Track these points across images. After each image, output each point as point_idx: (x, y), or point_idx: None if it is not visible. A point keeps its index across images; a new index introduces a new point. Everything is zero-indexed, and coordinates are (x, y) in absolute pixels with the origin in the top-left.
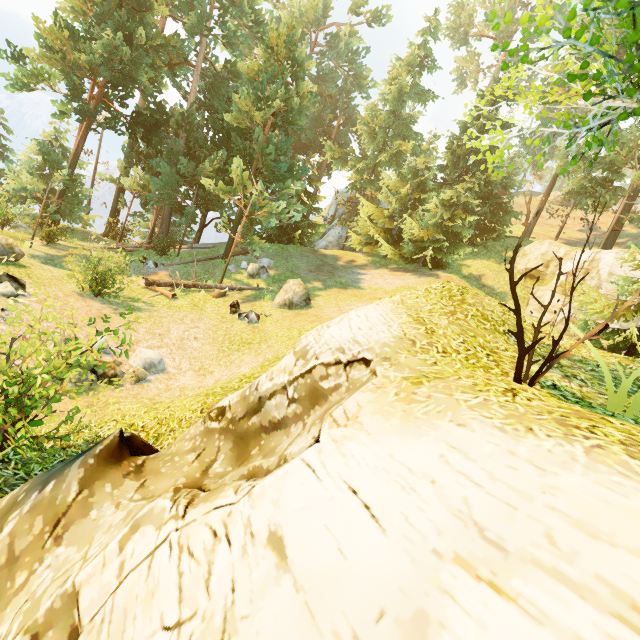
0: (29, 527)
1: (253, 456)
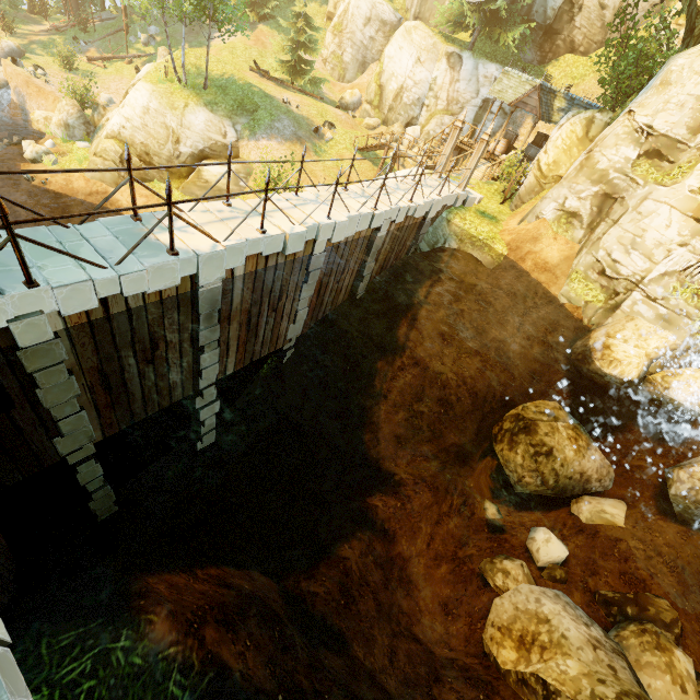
0: (98, 116)
1: None
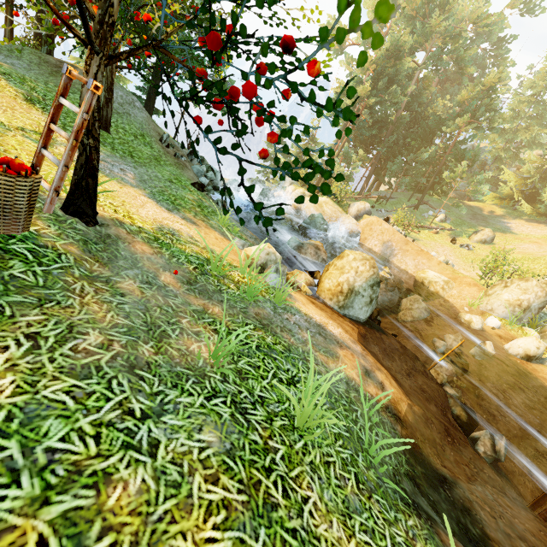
0: None
1: None
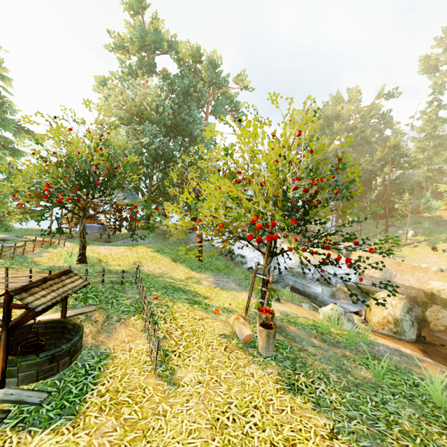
0: None
1: None
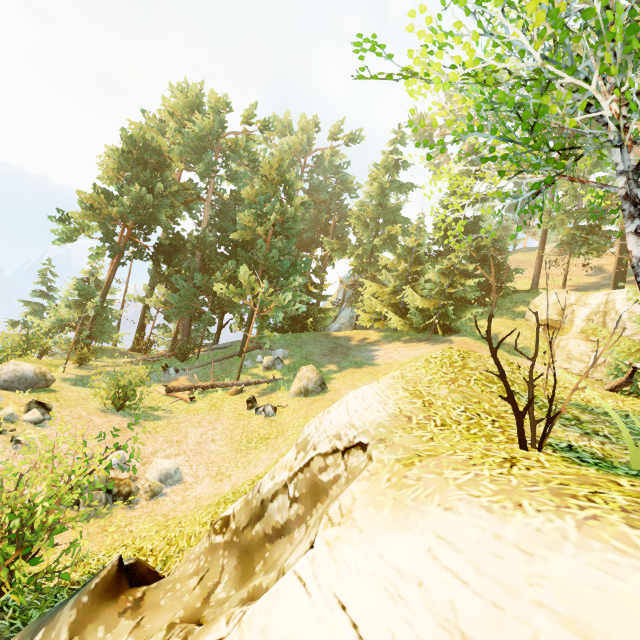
0: None
1: (256, 573)
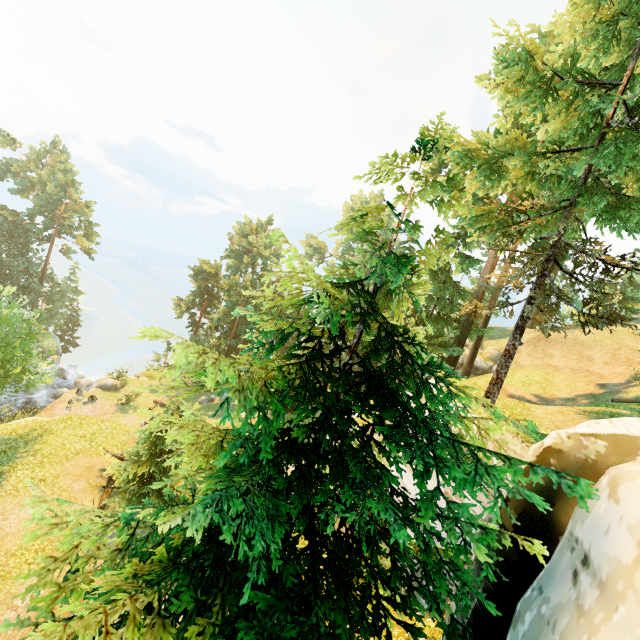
0: None
1: None
